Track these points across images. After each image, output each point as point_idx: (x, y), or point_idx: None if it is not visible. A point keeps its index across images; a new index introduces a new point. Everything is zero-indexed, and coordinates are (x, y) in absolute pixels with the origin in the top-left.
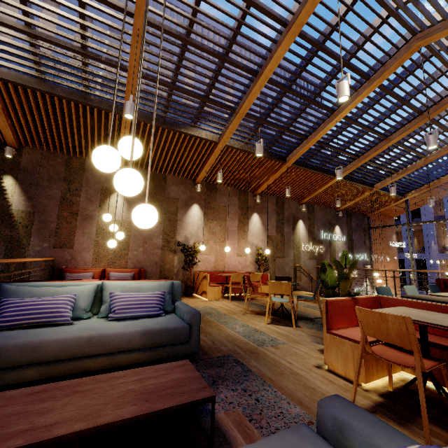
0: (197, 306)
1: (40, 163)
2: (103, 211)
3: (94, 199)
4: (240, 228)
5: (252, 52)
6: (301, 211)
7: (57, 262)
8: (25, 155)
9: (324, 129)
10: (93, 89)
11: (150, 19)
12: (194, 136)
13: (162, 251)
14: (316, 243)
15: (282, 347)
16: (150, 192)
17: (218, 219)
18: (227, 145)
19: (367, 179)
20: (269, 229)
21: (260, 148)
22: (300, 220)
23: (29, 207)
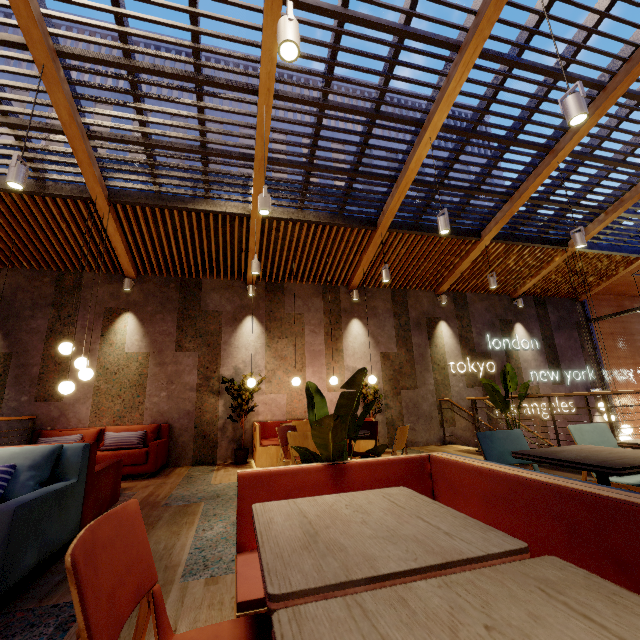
0: (219, 483)
1: (3, 285)
2: (106, 342)
3: (94, 326)
4: (329, 346)
5: (231, 55)
6: (441, 307)
7: (40, 423)
8: (3, 279)
9: (415, 158)
10: (53, 173)
11: (62, 49)
12: (211, 212)
13: (198, 394)
14: (479, 358)
15: (226, 581)
16: (177, 306)
17: (289, 335)
18: (268, 217)
19: (548, 233)
20: (383, 342)
21: (262, 201)
22: (441, 321)
23: (5, 348)
